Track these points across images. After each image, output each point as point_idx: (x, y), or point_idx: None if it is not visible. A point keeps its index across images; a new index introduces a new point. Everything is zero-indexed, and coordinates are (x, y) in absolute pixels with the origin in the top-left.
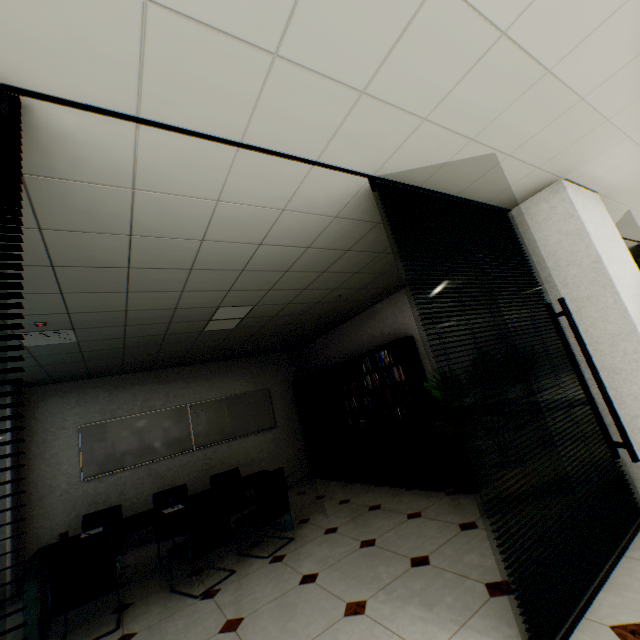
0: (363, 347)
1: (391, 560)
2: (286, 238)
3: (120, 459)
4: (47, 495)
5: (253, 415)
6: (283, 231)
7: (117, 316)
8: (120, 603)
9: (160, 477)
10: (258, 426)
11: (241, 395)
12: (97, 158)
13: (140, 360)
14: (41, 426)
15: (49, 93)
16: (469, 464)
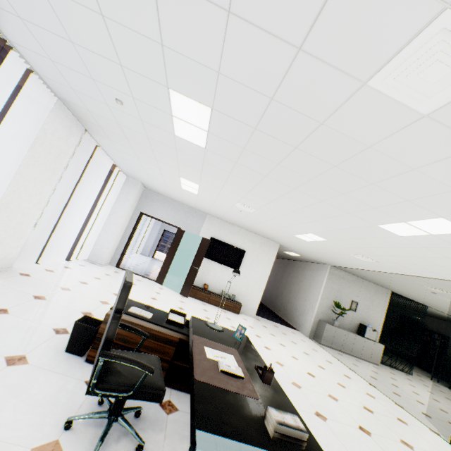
0: (426, 326)
1: (421, 373)
2: (437, 313)
3: None
4: None
5: None
6: (438, 313)
7: None
8: None
9: None
10: None
11: None
12: (426, 306)
13: None
14: None
15: (431, 307)
16: (447, 375)
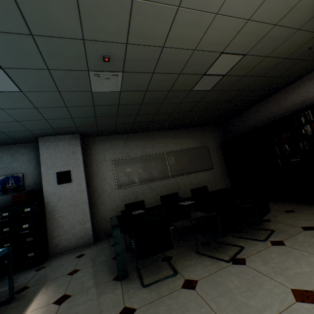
0: (293, 108)
1: None
2: None
3: (133, 179)
4: (101, 194)
5: (199, 161)
6: None
7: (153, 56)
8: (164, 255)
9: (154, 190)
10: (203, 167)
11: (192, 149)
12: None
13: (143, 120)
14: (94, 158)
15: None
16: None
